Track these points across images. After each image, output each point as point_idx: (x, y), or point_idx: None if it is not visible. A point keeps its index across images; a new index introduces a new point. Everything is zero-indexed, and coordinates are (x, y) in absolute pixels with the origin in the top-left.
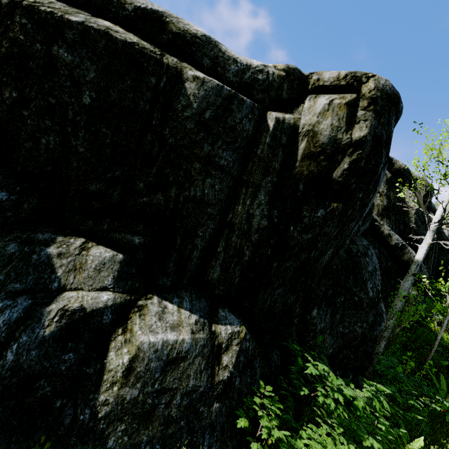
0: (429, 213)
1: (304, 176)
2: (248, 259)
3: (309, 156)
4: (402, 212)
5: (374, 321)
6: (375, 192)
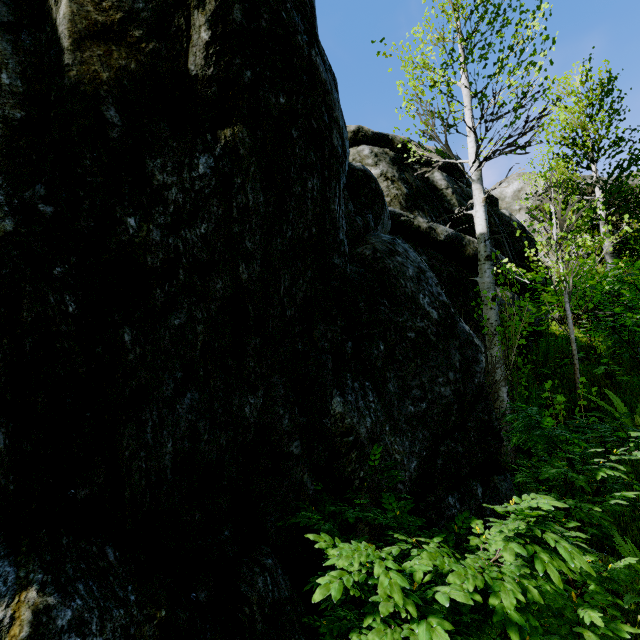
0: (471, 190)
1: (107, 85)
2: (1, 355)
3: (97, 35)
4: (436, 198)
5: (464, 360)
6: (334, 114)
